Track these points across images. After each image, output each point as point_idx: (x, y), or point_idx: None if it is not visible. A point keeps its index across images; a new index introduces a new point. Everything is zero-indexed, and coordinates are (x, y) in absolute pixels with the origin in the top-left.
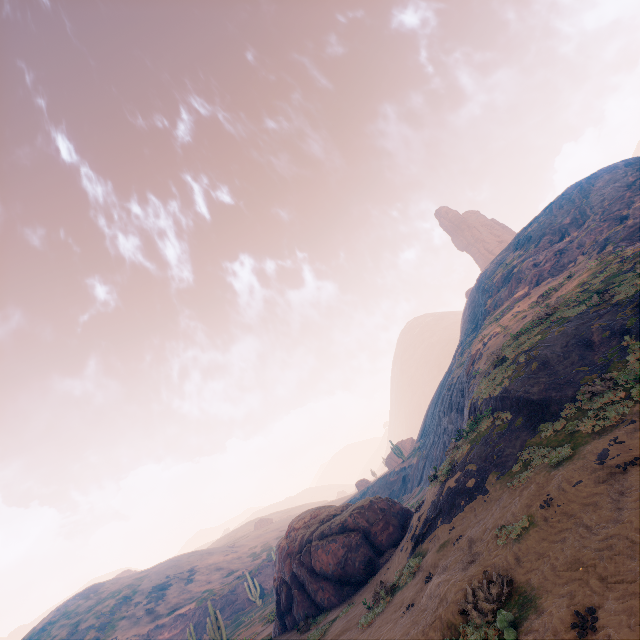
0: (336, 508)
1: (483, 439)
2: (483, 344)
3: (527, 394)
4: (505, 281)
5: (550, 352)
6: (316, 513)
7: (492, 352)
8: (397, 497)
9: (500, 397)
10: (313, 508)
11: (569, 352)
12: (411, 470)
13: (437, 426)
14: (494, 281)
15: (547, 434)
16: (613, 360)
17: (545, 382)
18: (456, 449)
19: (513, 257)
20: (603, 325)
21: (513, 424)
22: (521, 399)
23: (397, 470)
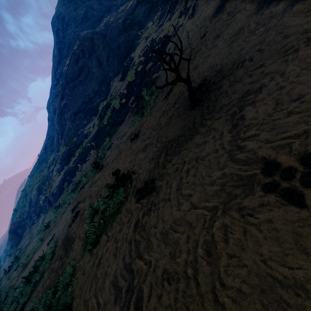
0: None
1: None
2: None
3: None
4: None
5: None
6: None
7: None
8: None
9: None
10: None
11: None
12: None
13: None
14: None
15: None
16: None
17: None
18: None
19: None
20: None
21: None
22: None
23: None
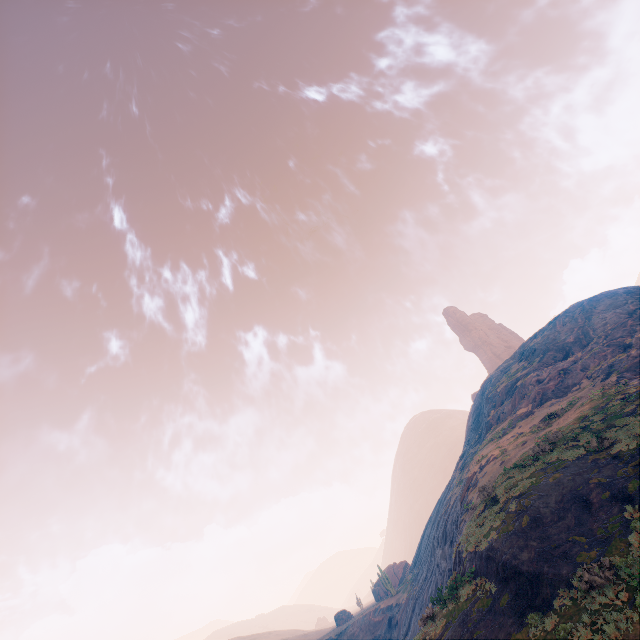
0: None
1: (461, 616)
2: (480, 467)
3: (515, 560)
4: (509, 393)
5: (543, 505)
6: None
7: (484, 485)
8: None
9: (485, 555)
10: None
11: (564, 510)
12: (399, 611)
13: (431, 556)
14: (498, 390)
15: (536, 632)
16: (614, 535)
17: (536, 548)
18: (431, 620)
19: (517, 368)
20: (602, 482)
21: (497, 602)
22: (508, 566)
23: (383, 607)
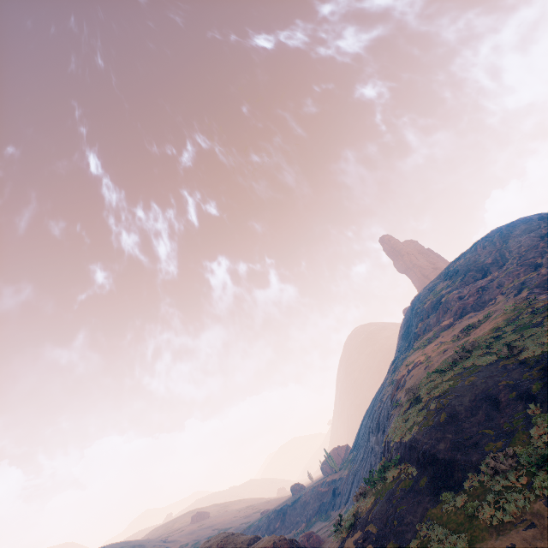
0: (243, 540)
1: (387, 494)
2: (407, 371)
3: (433, 449)
4: (434, 308)
5: (459, 404)
6: (223, 542)
7: (410, 387)
8: (326, 511)
9: (409, 445)
10: (224, 533)
11: (476, 408)
12: (341, 484)
13: (367, 442)
14: (425, 306)
15: (448, 508)
16: (518, 429)
17: (451, 439)
18: (363, 497)
19: (442, 286)
20: (510, 384)
21: (417, 483)
22: (427, 454)
23: (329, 481)
